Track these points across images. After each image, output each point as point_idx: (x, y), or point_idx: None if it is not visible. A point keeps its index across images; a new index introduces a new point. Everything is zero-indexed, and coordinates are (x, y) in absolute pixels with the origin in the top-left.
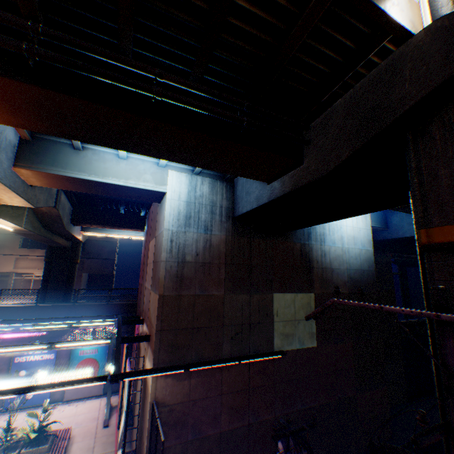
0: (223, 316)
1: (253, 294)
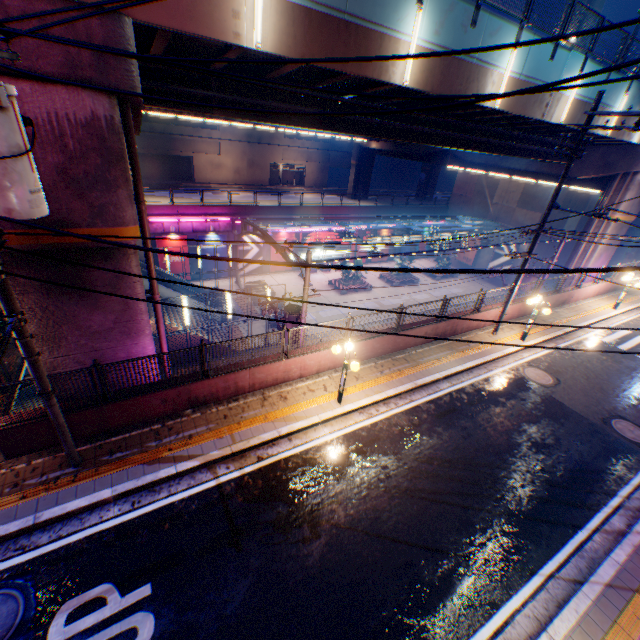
0: (551, 224)
1: (563, 214)
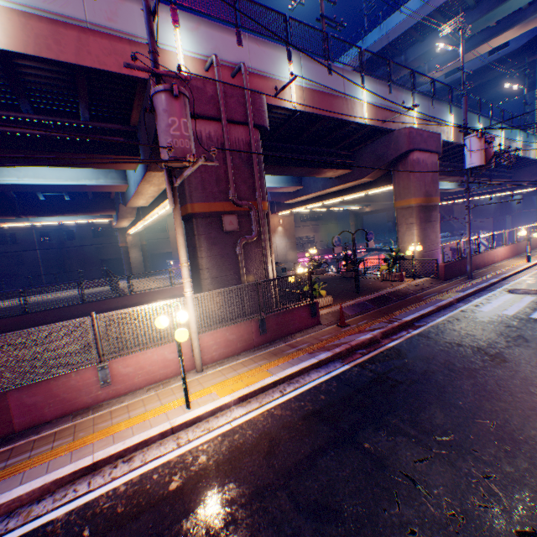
0: (498, 223)
1: (502, 216)
